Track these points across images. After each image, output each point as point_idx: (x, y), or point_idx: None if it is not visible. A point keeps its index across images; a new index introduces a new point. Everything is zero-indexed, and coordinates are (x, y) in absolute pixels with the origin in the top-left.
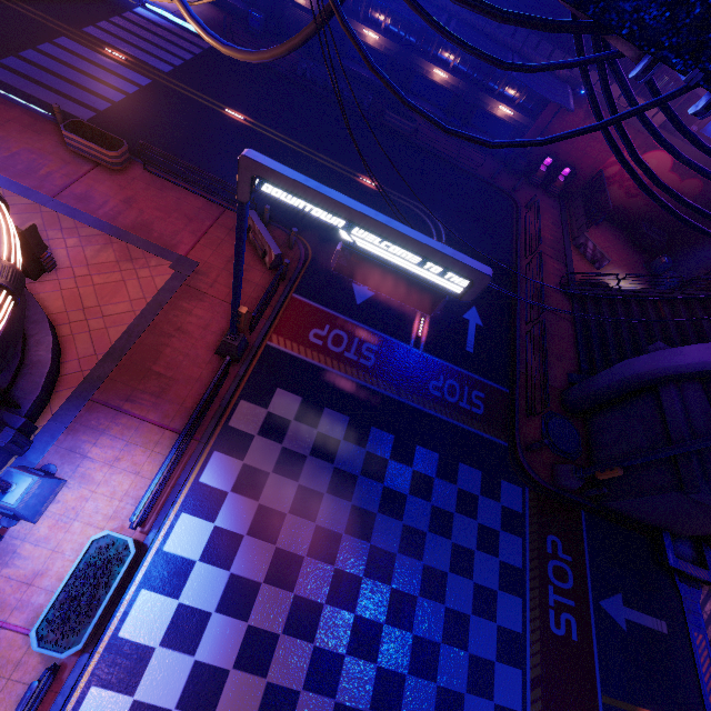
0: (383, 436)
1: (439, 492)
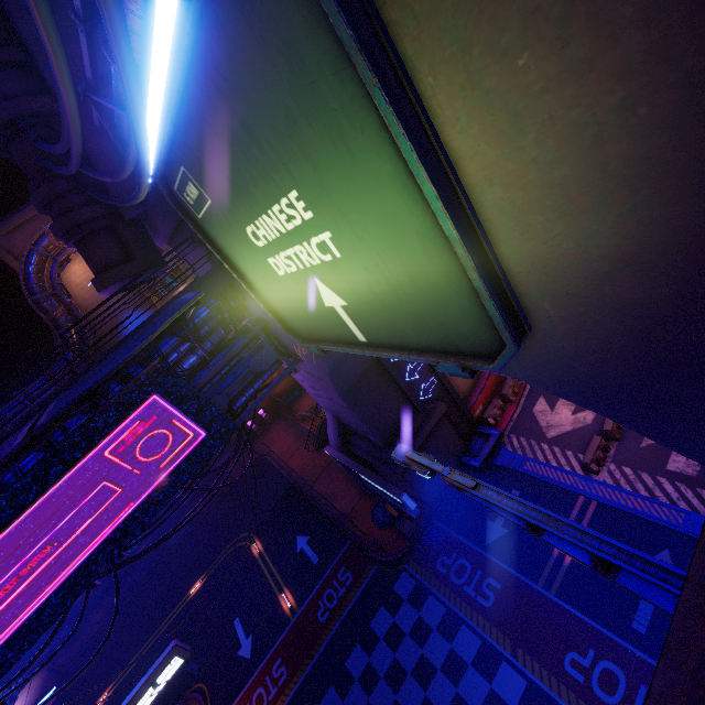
0: (328, 697)
1: (378, 663)
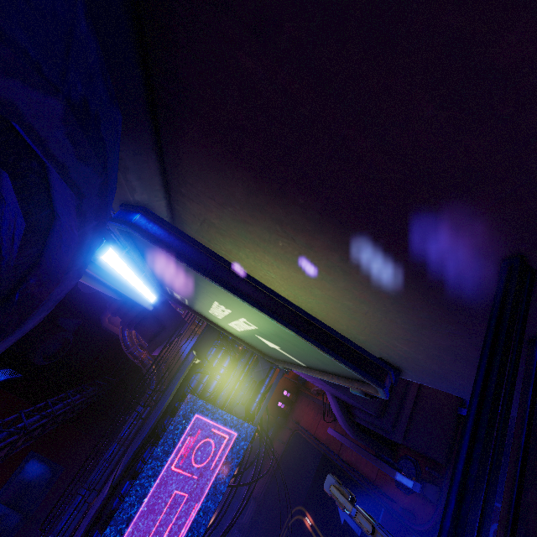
0: None
1: None
